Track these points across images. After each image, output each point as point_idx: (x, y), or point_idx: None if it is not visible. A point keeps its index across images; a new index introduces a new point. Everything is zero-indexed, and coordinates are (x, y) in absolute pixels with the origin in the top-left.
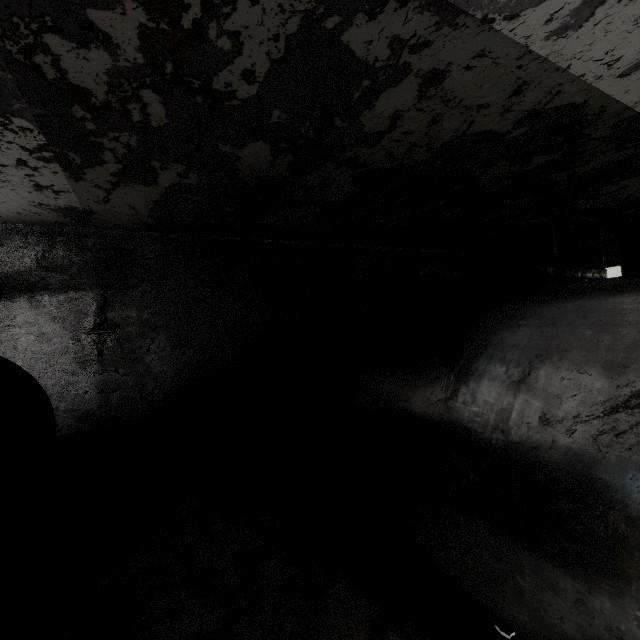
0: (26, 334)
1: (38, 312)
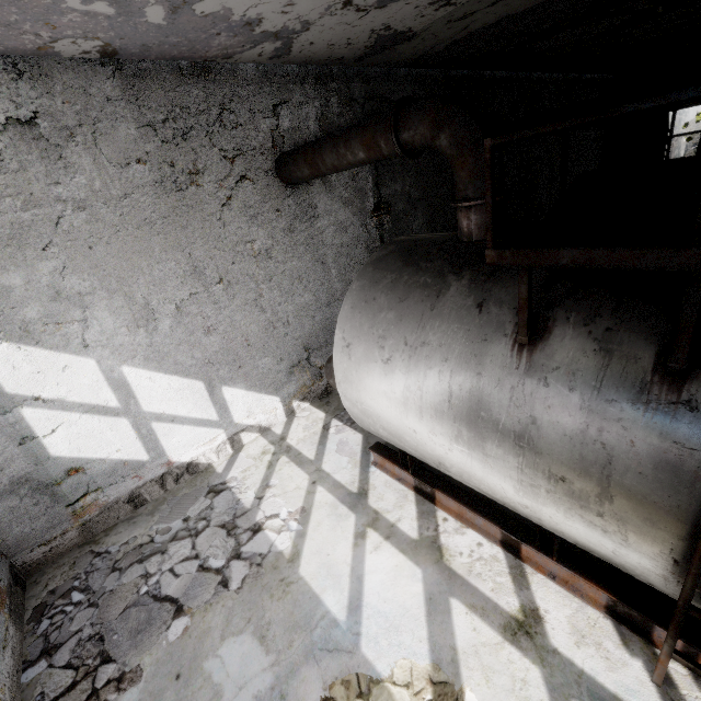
0: (328, 225)
1: (331, 196)
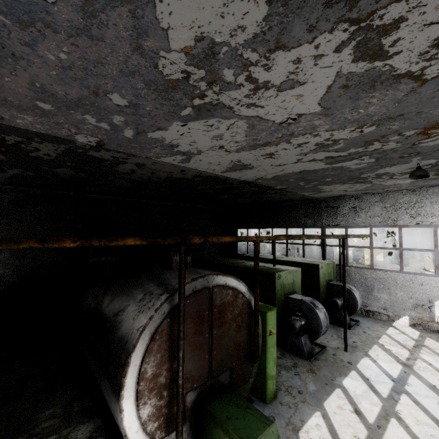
0: None
1: None
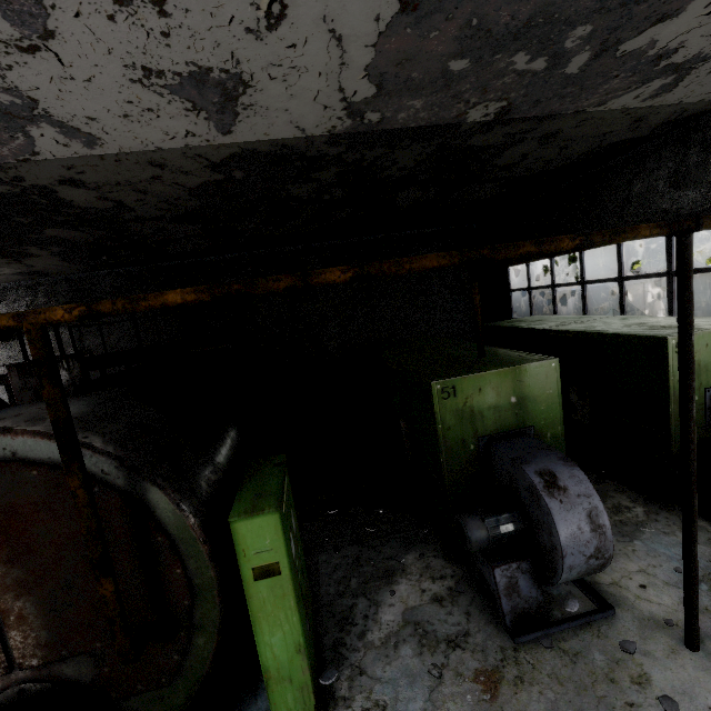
0: None
1: None
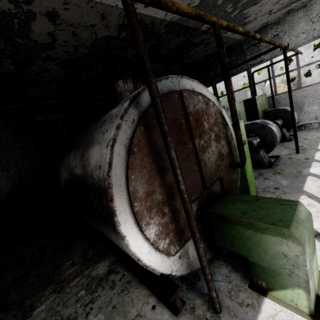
0: None
1: None
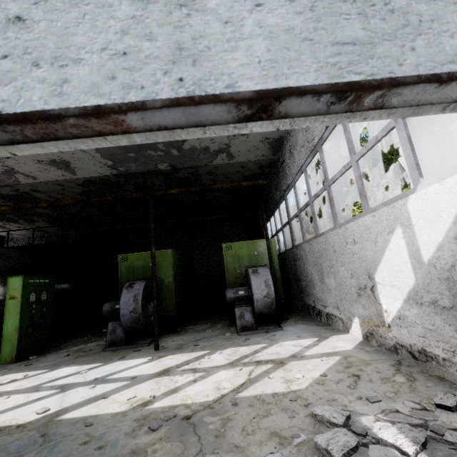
0: None
1: None
